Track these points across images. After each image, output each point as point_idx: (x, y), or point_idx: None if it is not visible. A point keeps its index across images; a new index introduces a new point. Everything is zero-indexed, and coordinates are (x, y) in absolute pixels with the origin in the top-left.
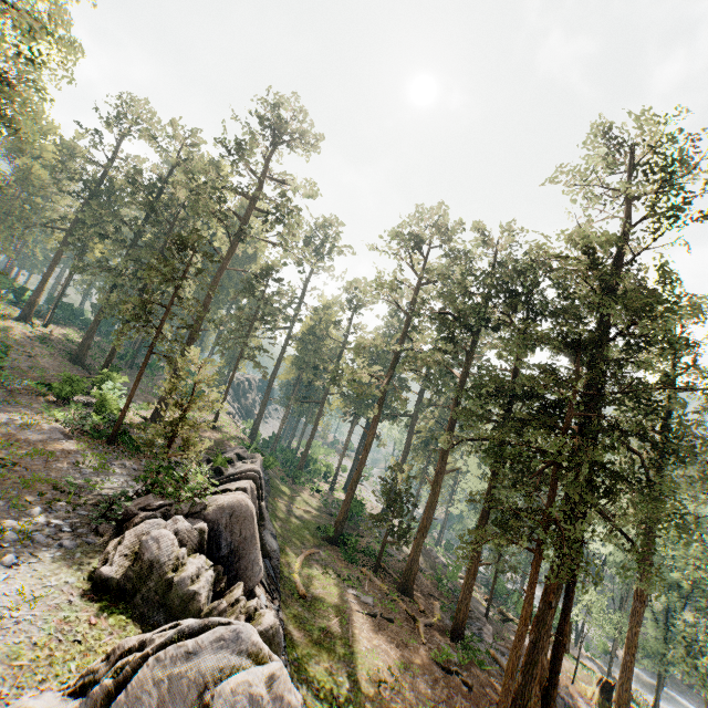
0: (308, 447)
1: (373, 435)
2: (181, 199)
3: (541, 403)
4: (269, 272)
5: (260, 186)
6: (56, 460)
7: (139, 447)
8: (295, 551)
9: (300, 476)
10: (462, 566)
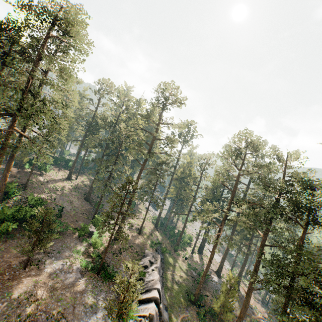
0: (181, 235)
1: (213, 254)
2: (124, 133)
3: (321, 302)
4: (162, 163)
5: (158, 128)
6: (77, 304)
7: (109, 278)
8: (176, 314)
9: (177, 249)
10: (259, 297)
